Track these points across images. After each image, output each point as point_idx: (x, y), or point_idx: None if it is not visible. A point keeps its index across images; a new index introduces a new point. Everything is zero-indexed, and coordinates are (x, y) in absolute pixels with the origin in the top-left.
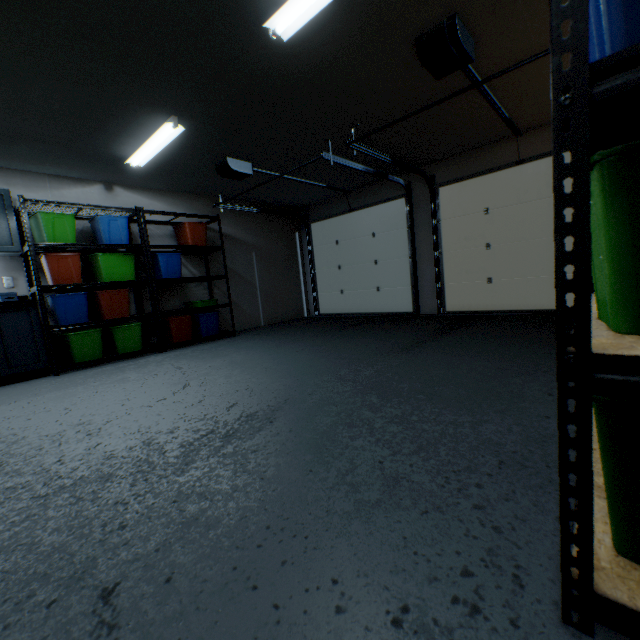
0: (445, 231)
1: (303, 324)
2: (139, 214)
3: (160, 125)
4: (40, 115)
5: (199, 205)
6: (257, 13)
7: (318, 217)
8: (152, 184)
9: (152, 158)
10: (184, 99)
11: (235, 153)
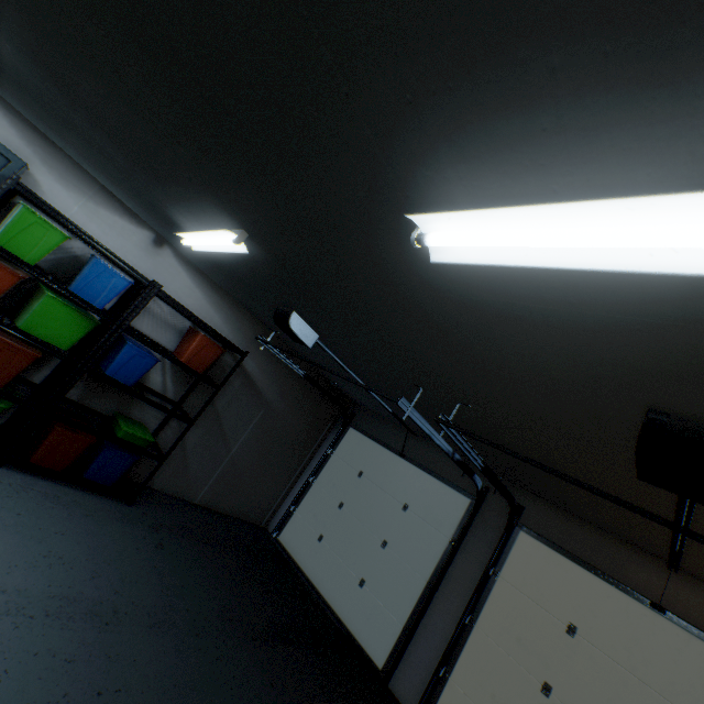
0: (496, 596)
1: (234, 551)
2: (150, 289)
3: (228, 227)
4: (92, 117)
5: (245, 324)
6: (414, 192)
7: (363, 427)
8: (209, 272)
9: (206, 251)
10: (263, 222)
11: (305, 314)
